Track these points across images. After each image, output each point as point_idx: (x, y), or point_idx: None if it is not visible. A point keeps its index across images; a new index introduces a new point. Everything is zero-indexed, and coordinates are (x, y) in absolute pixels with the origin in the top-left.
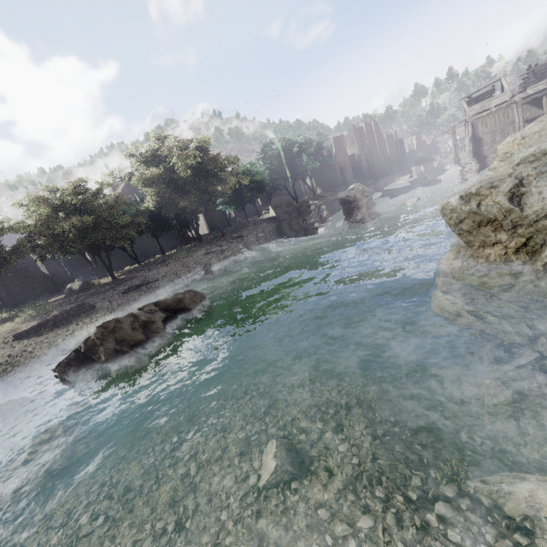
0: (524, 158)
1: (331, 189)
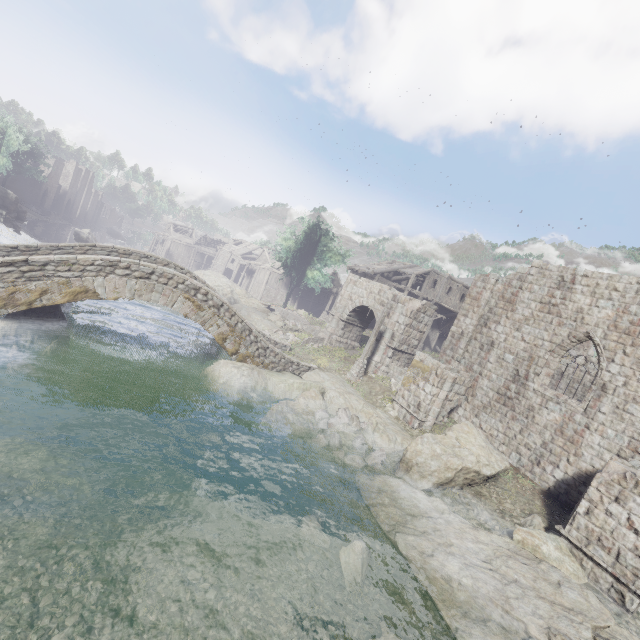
0: (216, 285)
1: (24, 202)
